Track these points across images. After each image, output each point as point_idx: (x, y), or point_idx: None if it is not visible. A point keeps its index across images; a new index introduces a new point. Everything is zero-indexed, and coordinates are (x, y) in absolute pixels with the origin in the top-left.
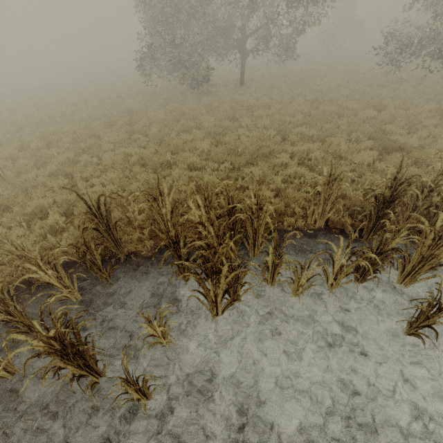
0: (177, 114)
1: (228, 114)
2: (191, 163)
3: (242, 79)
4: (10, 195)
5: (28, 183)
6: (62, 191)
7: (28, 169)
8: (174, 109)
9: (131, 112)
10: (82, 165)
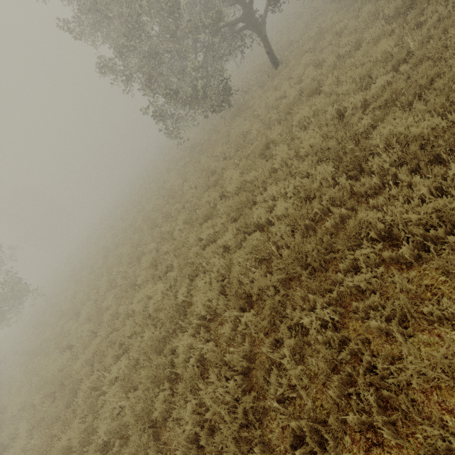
0: (203, 180)
1: (257, 148)
2: (203, 312)
3: (273, 59)
4: (62, 407)
5: (78, 377)
6: (93, 393)
7: (90, 338)
8: (202, 168)
9: (169, 197)
10: (121, 320)
